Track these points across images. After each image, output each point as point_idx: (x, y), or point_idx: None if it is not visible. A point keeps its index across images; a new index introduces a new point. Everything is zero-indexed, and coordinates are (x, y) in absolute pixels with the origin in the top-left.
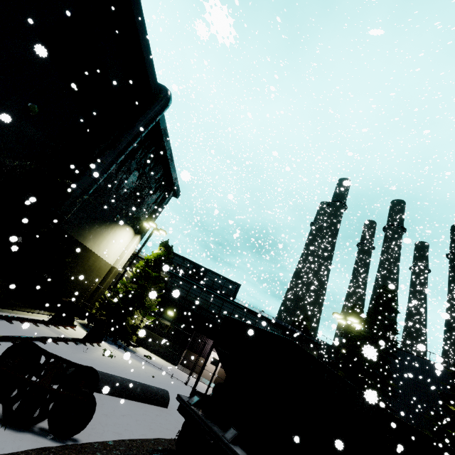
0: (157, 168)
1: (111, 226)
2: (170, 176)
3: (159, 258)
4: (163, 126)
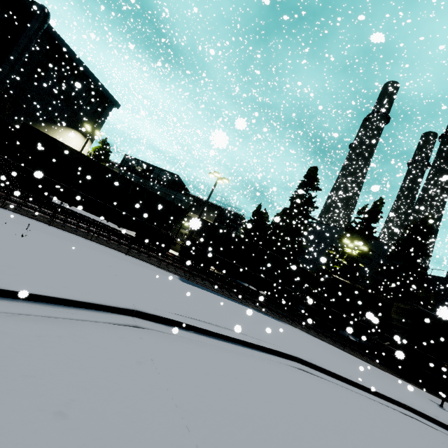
0: (82, 81)
1: (54, 127)
2: (97, 88)
3: (97, 151)
4: (59, 40)
